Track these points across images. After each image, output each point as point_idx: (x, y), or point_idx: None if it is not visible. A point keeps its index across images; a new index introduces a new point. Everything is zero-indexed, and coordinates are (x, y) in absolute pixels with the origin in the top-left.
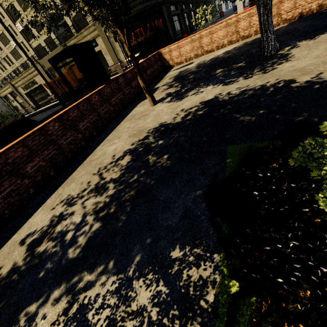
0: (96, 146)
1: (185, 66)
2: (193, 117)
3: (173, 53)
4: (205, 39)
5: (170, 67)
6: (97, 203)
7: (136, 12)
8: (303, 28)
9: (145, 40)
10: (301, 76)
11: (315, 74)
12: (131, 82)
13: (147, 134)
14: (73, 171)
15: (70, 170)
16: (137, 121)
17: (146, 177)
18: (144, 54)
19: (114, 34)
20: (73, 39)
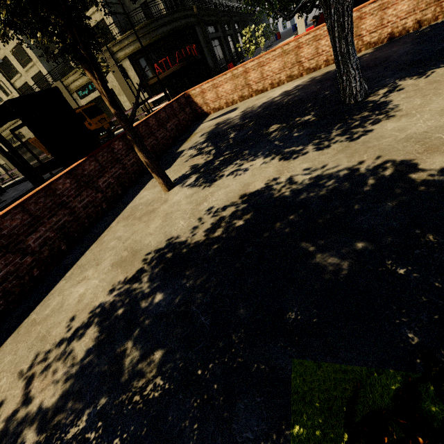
0: (58, 280)
1: (225, 114)
2: (226, 235)
3: (207, 95)
4: (252, 73)
5: (204, 115)
6: None
7: (159, 36)
8: (400, 56)
9: (175, 73)
10: (426, 155)
11: None
12: None
13: (141, 266)
14: None
15: None
16: (136, 226)
17: (102, 433)
18: (174, 93)
19: None
20: (73, 75)
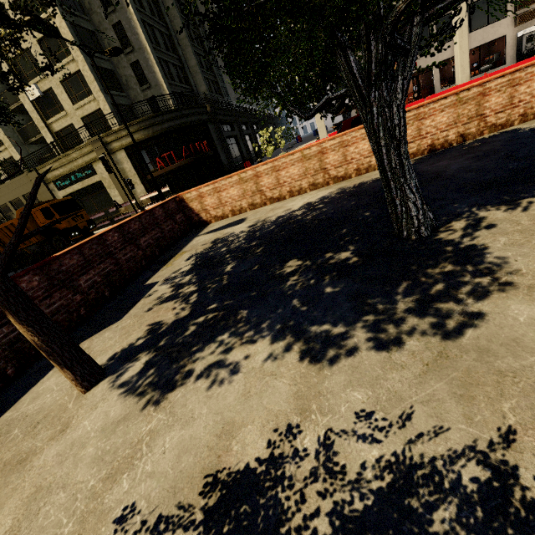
0: None
1: (228, 225)
2: None
3: (207, 200)
4: (265, 178)
5: (203, 224)
6: None
7: (165, 130)
8: (457, 173)
9: (181, 169)
10: None
11: None
12: (76, 276)
13: None
14: None
15: None
16: None
17: None
18: (178, 189)
19: None
20: (52, 163)
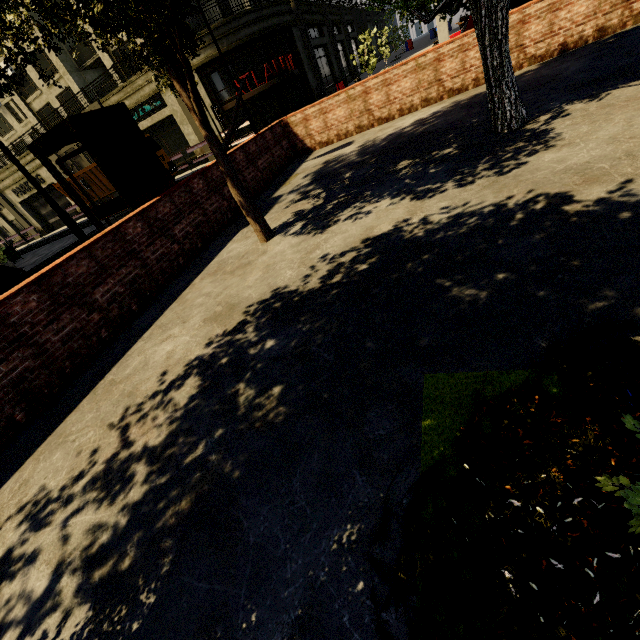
0: (133, 342)
1: (336, 149)
2: (347, 280)
3: (312, 124)
4: (374, 95)
5: (307, 152)
6: (97, 528)
7: (241, 41)
8: (571, 74)
9: (262, 95)
10: (584, 186)
11: (616, 182)
12: (222, 186)
13: (243, 318)
14: (69, 410)
15: (65, 408)
16: (228, 280)
17: (224, 454)
18: (259, 123)
19: (174, 91)
20: (116, 94)
